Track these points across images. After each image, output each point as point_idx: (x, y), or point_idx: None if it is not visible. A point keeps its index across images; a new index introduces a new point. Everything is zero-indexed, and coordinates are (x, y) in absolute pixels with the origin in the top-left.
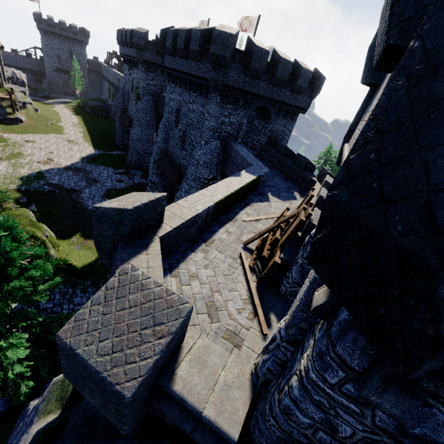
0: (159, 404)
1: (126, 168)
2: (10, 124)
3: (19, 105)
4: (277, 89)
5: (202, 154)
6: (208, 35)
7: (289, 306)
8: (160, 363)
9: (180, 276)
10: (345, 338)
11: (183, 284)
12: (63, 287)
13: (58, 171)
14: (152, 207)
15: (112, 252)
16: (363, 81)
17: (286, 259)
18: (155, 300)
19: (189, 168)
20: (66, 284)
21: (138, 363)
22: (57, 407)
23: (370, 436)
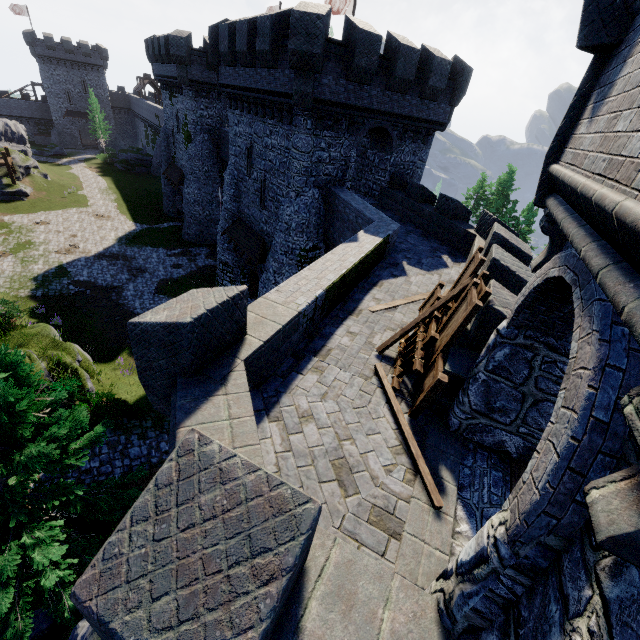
0: None
1: (184, 246)
2: (10, 201)
3: (19, 172)
4: (398, 97)
5: (293, 212)
6: (283, 24)
7: (468, 450)
8: (272, 626)
9: (284, 418)
10: None
11: (291, 432)
12: (111, 435)
13: (87, 262)
14: (225, 313)
15: (169, 392)
16: (583, 43)
17: (456, 372)
18: (248, 502)
19: (275, 236)
20: (115, 429)
21: None
22: None
23: None
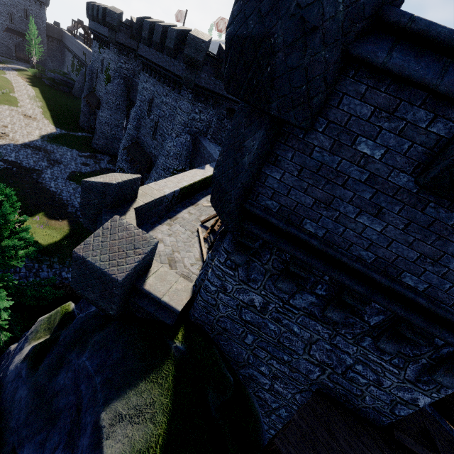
0: (135, 299)
1: (92, 151)
2: None
3: None
4: None
5: (172, 146)
6: (183, 36)
7: None
8: (137, 270)
9: None
10: (227, 238)
11: None
12: (29, 262)
13: (15, 148)
14: (130, 185)
15: (95, 217)
16: None
17: None
18: (135, 236)
19: (159, 158)
20: (31, 259)
21: (125, 266)
22: (46, 334)
23: (238, 287)
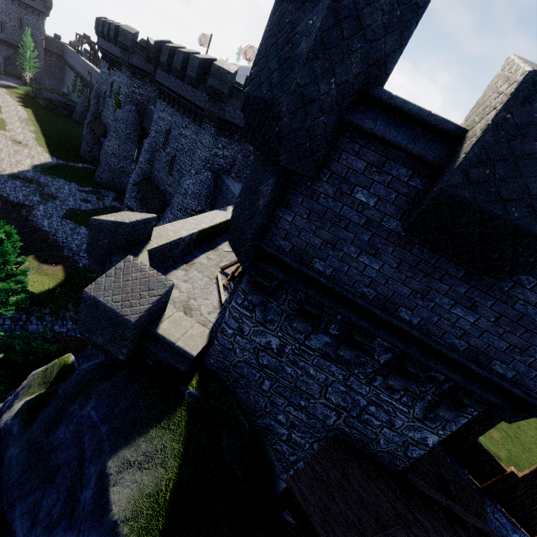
0: (147, 344)
1: (95, 186)
2: None
3: None
4: None
5: (191, 184)
6: (207, 65)
7: None
8: (151, 312)
9: None
10: (244, 279)
11: None
12: (15, 313)
13: (0, 179)
14: (144, 225)
15: (104, 258)
16: None
17: None
18: (149, 278)
19: (175, 196)
20: (18, 309)
21: (139, 307)
22: (41, 389)
23: (256, 329)
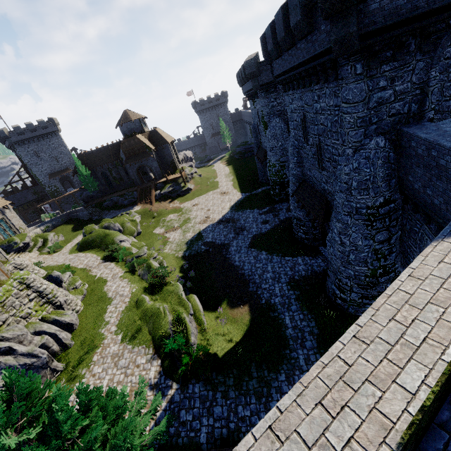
0: None
1: (270, 204)
2: (184, 195)
3: (188, 178)
4: None
5: (351, 170)
6: None
7: None
8: None
9: None
10: None
11: None
12: (203, 388)
13: (212, 228)
14: None
15: None
16: None
17: None
18: None
19: (335, 196)
20: (206, 383)
21: None
22: None
23: None
